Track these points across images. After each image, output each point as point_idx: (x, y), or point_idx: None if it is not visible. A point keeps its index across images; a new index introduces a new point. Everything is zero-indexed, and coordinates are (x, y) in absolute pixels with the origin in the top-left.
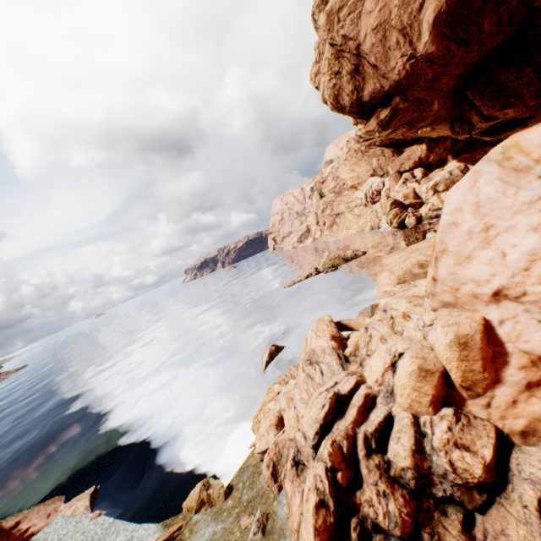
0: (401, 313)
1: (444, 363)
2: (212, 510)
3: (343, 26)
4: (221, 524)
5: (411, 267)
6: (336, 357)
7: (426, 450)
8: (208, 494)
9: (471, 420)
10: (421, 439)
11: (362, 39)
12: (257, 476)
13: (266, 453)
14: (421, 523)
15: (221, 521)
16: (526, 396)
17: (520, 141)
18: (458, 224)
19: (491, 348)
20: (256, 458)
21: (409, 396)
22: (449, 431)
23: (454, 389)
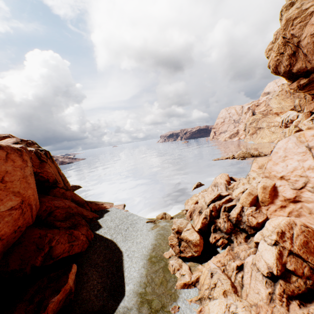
0: (252, 177)
1: (258, 193)
2: (165, 220)
3: (293, 29)
4: (169, 223)
5: (264, 163)
6: (225, 186)
7: (242, 215)
8: (165, 216)
9: (260, 212)
10: (242, 212)
11: (302, 38)
12: (183, 217)
13: (189, 209)
14: (232, 232)
15: (168, 223)
16: (279, 210)
17: (305, 133)
18: (277, 153)
19: (273, 192)
20: (183, 213)
21: (243, 199)
22: (251, 212)
23: (258, 202)
